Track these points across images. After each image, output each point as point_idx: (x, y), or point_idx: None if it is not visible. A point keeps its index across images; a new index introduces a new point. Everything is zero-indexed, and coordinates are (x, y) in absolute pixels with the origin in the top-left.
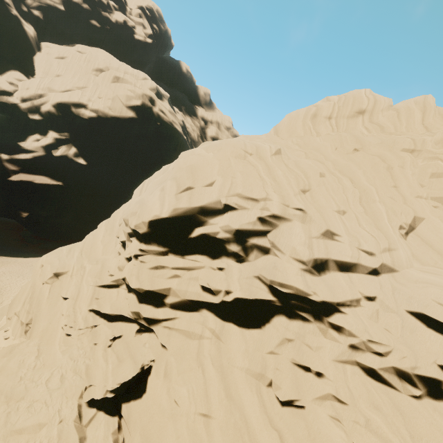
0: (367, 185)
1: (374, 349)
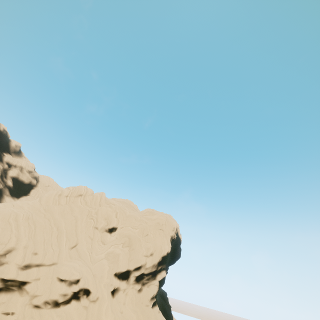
0: (63, 229)
1: (38, 294)
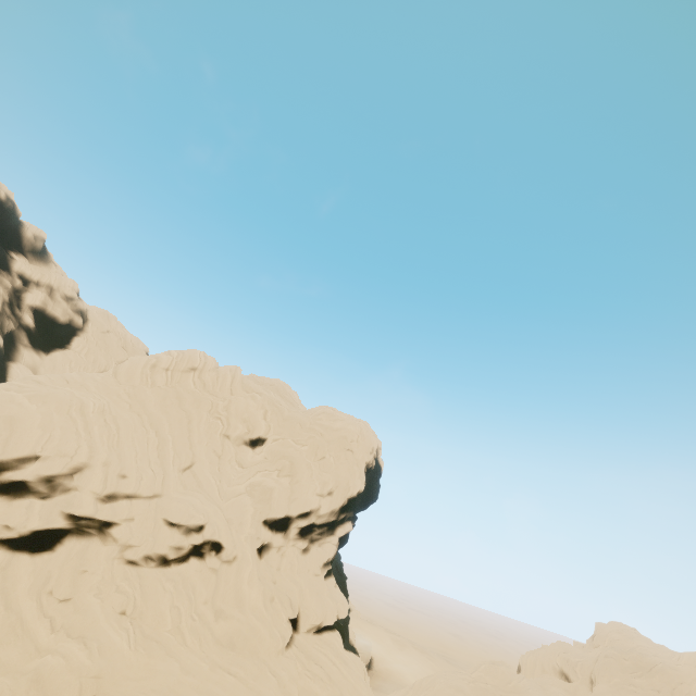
0: (168, 435)
1: (134, 543)
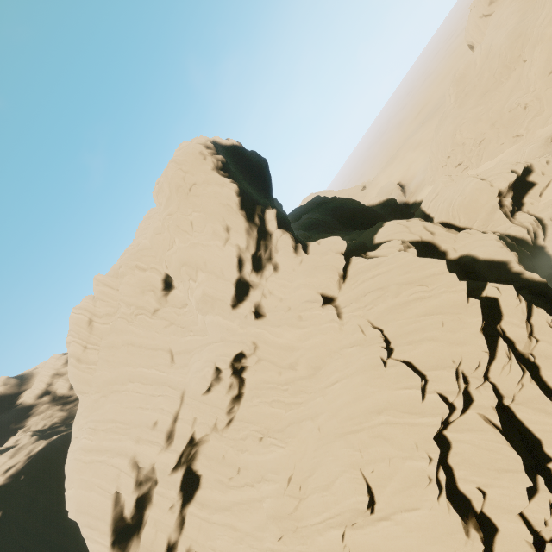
0: (137, 371)
1: (213, 423)
